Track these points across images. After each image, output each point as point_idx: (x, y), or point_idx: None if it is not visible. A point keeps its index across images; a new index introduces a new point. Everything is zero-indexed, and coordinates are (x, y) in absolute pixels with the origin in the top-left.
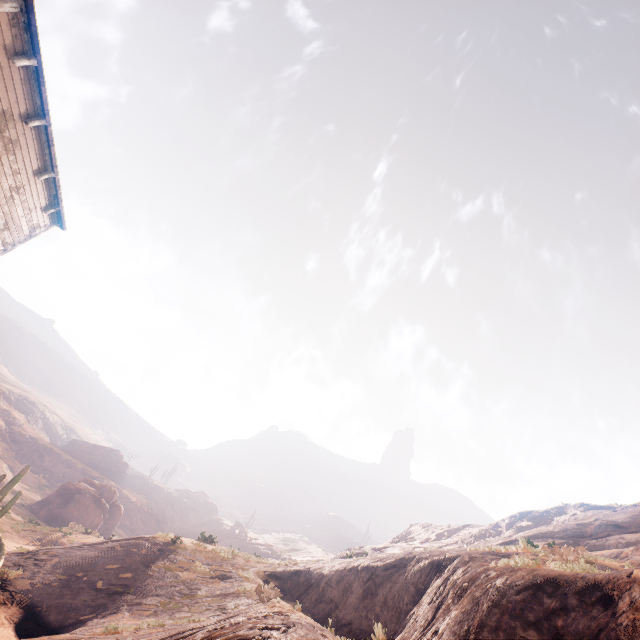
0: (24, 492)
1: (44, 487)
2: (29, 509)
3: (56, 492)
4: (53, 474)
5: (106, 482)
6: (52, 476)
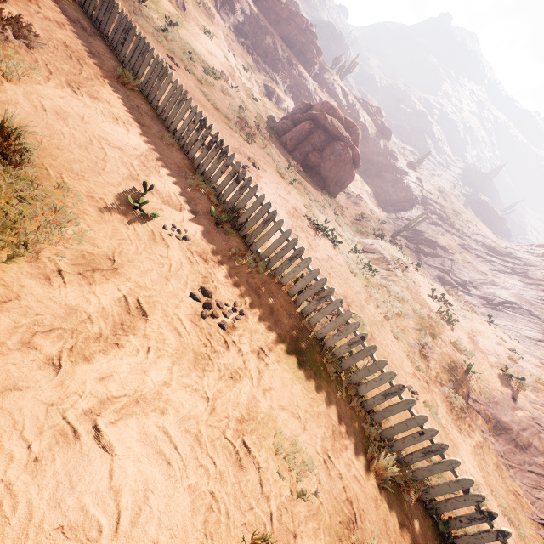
0: (251, 89)
1: (252, 69)
2: (279, 140)
3: (309, 128)
4: (255, 48)
5: (303, 75)
6: (254, 52)
